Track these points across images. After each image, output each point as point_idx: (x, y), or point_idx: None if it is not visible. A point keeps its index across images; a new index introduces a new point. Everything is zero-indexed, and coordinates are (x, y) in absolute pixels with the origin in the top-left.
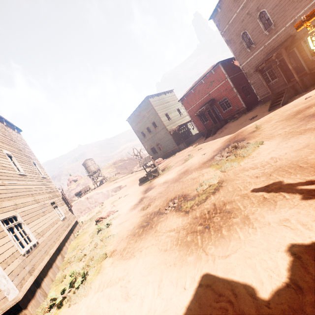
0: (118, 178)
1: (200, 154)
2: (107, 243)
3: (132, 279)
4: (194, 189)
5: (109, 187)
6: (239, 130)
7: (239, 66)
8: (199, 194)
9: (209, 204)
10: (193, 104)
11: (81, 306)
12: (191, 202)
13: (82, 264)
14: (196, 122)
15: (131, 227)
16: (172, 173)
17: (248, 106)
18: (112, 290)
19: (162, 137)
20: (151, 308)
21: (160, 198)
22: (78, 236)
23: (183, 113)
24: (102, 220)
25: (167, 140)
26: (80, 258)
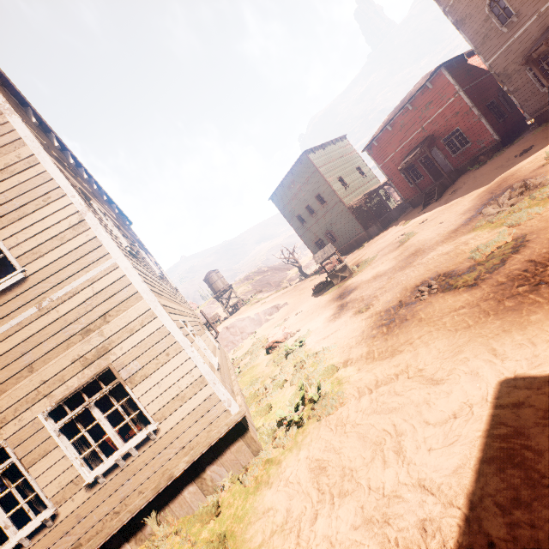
0: (263, 299)
1: (431, 226)
2: (322, 358)
3: (426, 366)
4: (460, 262)
5: (256, 309)
6: (503, 175)
7: (484, 64)
8: (480, 262)
9: (518, 264)
10: (392, 152)
11: (345, 413)
12: (470, 274)
13: (291, 389)
14: (397, 184)
15: (356, 333)
16: (383, 263)
17: (504, 137)
18: (392, 386)
19: (336, 218)
20: (502, 373)
21: (387, 292)
22: (242, 373)
23: (367, 175)
24: (278, 345)
25: (344, 223)
26: (280, 384)
